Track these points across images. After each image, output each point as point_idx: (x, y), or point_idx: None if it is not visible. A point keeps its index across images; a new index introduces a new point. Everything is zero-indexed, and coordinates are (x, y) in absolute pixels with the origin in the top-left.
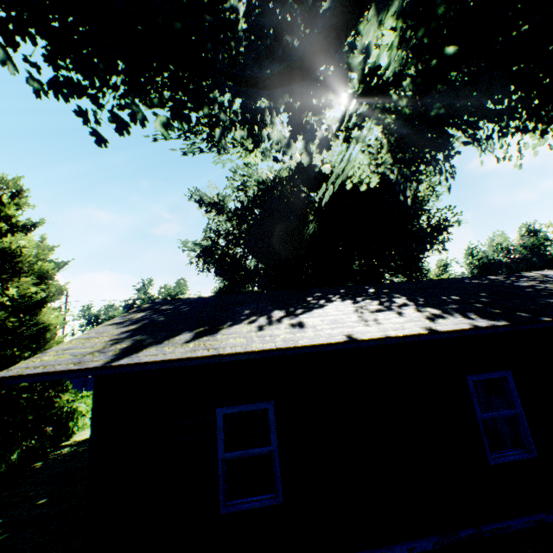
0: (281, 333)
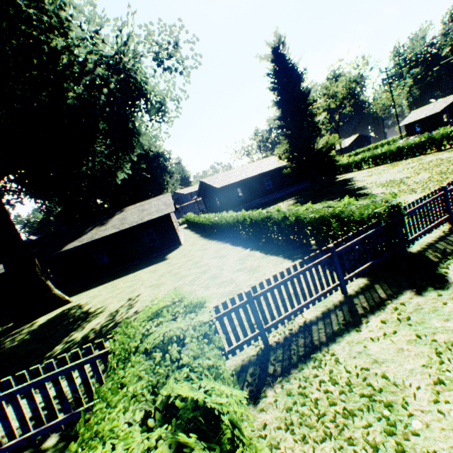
0: None
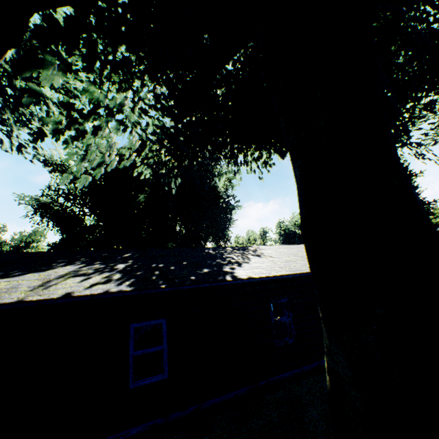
0: None
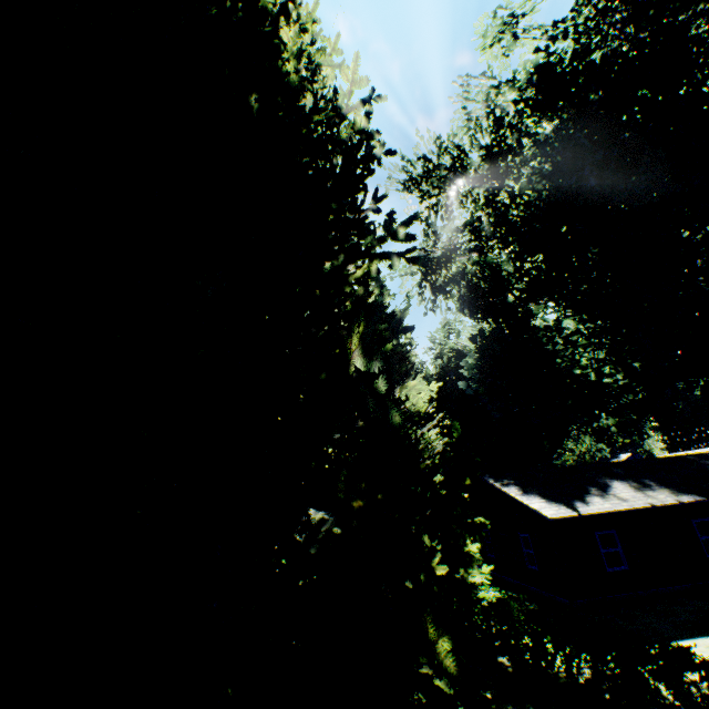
0: (619, 502)
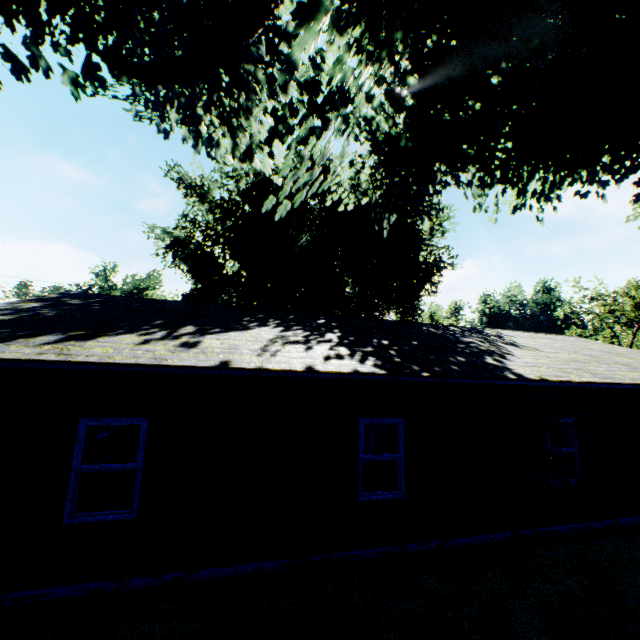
0: (161, 350)
